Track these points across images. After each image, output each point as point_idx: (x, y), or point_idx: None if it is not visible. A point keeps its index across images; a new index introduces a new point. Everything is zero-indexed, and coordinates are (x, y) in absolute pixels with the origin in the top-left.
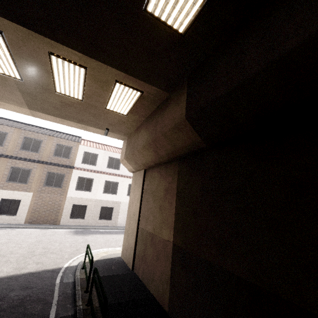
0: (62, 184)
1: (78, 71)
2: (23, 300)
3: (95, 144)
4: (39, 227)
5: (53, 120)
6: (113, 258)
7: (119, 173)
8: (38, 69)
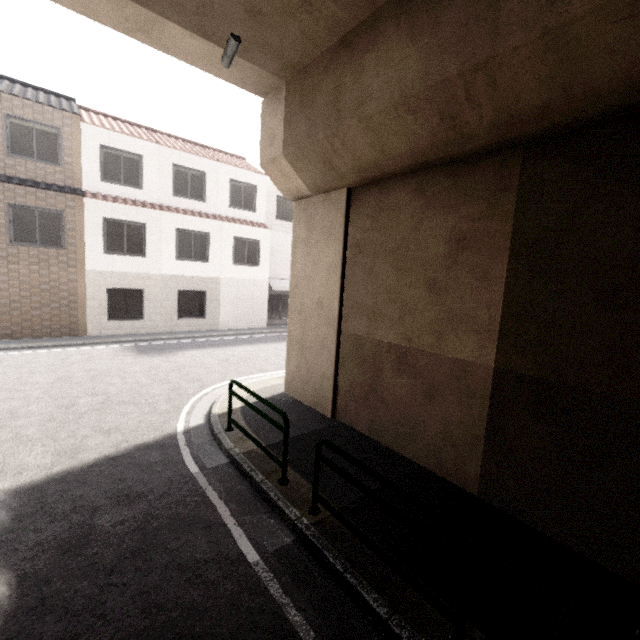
0: (64, 238)
1: None
2: (147, 532)
3: (122, 125)
4: (41, 346)
5: None
6: (270, 397)
7: (205, 209)
8: None
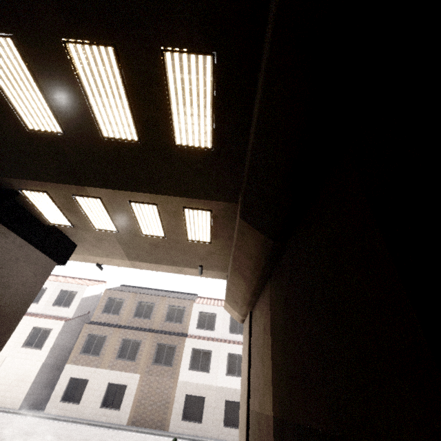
0: (173, 360)
1: (152, 209)
2: None
3: (213, 301)
4: (142, 431)
5: (150, 268)
6: None
7: None
8: (126, 218)
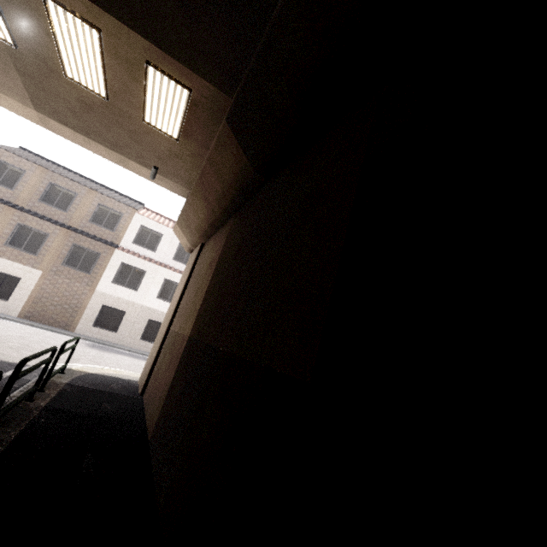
0: (93, 268)
1: (89, 36)
2: None
3: (163, 219)
4: (38, 326)
5: (75, 140)
6: (123, 378)
7: None
8: (34, 26)
